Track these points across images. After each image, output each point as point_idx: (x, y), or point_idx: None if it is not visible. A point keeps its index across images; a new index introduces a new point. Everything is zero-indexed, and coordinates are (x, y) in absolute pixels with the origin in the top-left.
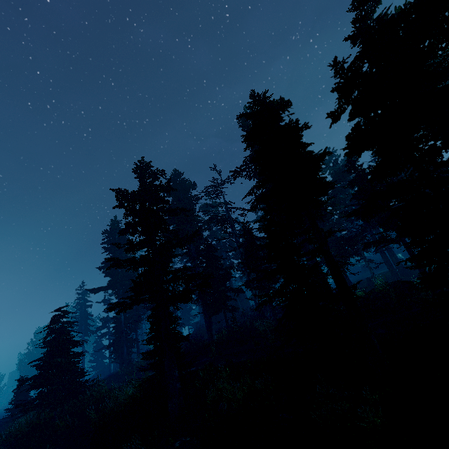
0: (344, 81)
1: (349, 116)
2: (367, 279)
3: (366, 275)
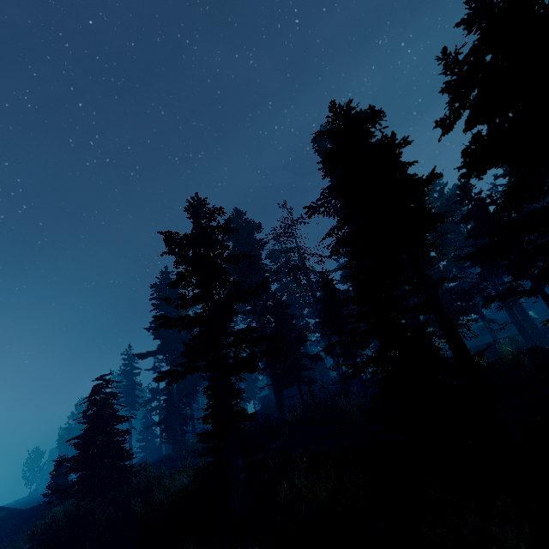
0: (459, 77)
1: (466, 124)
2: (487, 345)
3: (484, 339)
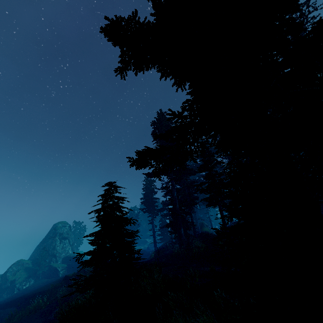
0: None
1: None
2: None
3: None
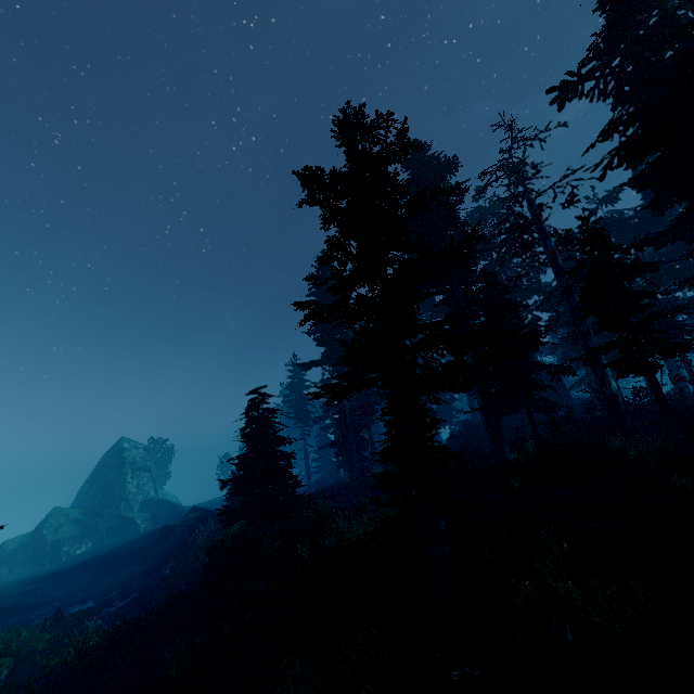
0: None
1: None
2: None
3: None
